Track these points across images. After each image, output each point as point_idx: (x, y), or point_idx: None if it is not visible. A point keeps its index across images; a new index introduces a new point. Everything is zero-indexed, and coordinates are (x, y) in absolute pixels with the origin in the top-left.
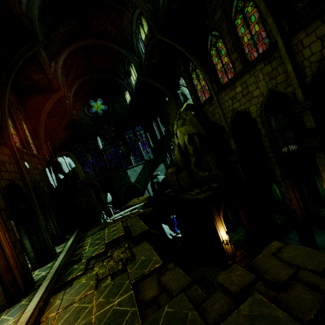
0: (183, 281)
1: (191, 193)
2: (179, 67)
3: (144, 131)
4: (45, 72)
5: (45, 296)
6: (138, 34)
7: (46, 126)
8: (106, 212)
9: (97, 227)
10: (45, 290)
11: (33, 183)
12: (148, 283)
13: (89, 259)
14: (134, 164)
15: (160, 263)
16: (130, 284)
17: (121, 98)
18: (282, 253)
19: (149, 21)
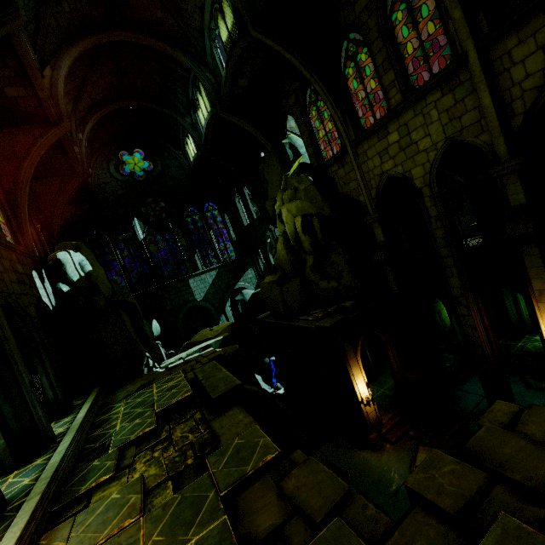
0: (331, 489)
1: (307, 318)
2: (286, 97)
3: (221, 211)
4: (31, 83)
5: (29, 535)
6: (214, 30)
7: (33, 194)
8: (152, 354)
9: (136, 382)
10: (30, 521)
11: (5, 299)
12: (256, 495)
13: (123, 446)
14: (202, 268)
15: (276, 452)
16: (219, 500)
17: (178, 151)
18: (525, 425)
19: (238, 3)
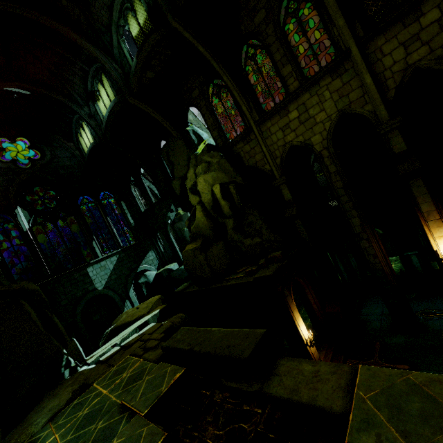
0: None
1: (236, 276)
2: (189, 91)
3: (117, 199)
4: None
5: None
6: (122, 27)
7: None
8: (68, 352)
9: (58, 392)
10: None
11: None
12: None
13: None
14: (101, 255)
15: None
16: None
17: (69, 143)
18: None
19: None
